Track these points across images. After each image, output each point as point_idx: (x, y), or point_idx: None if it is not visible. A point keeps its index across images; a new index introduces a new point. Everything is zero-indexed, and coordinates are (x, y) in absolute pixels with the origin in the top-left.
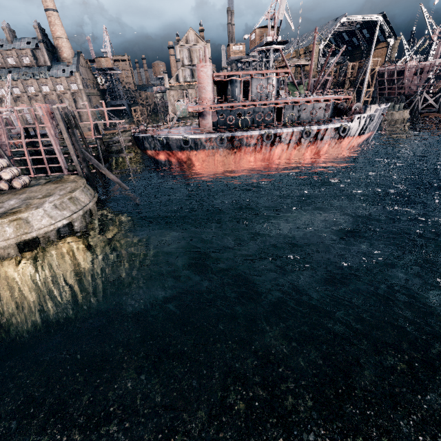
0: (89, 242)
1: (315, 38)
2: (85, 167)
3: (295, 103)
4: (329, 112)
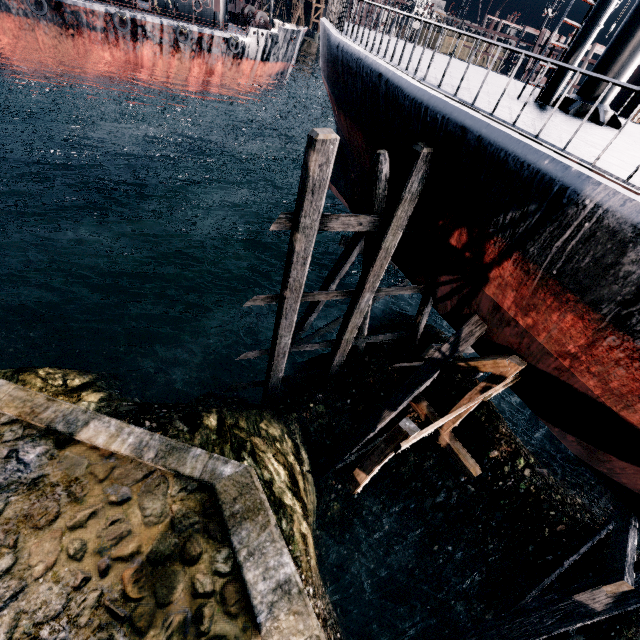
0: None
1: None
2: None
3: None
4: (221, 12)
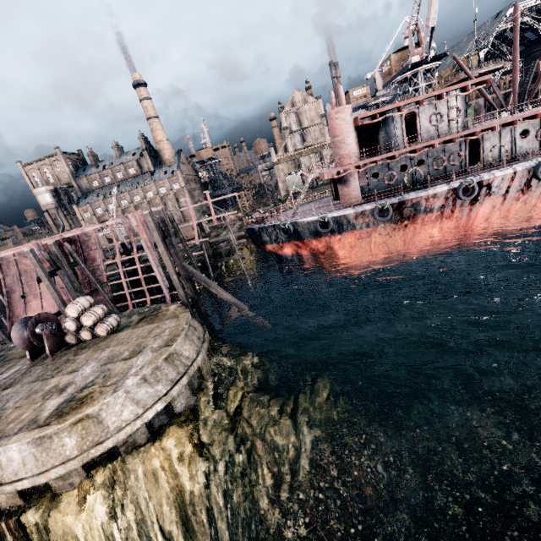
0: (200, 439)
1: (517, 20)
2: (188, 287)
3: (504, 126)
4: None
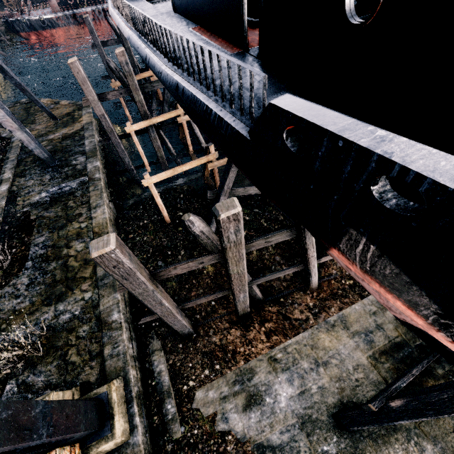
0: (1, 82)
1: None
2: None
3: None
4: None
